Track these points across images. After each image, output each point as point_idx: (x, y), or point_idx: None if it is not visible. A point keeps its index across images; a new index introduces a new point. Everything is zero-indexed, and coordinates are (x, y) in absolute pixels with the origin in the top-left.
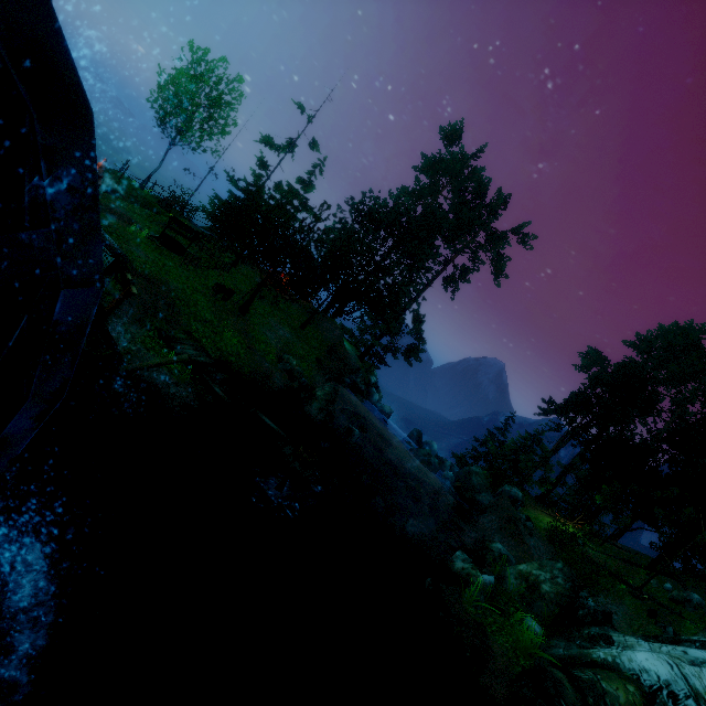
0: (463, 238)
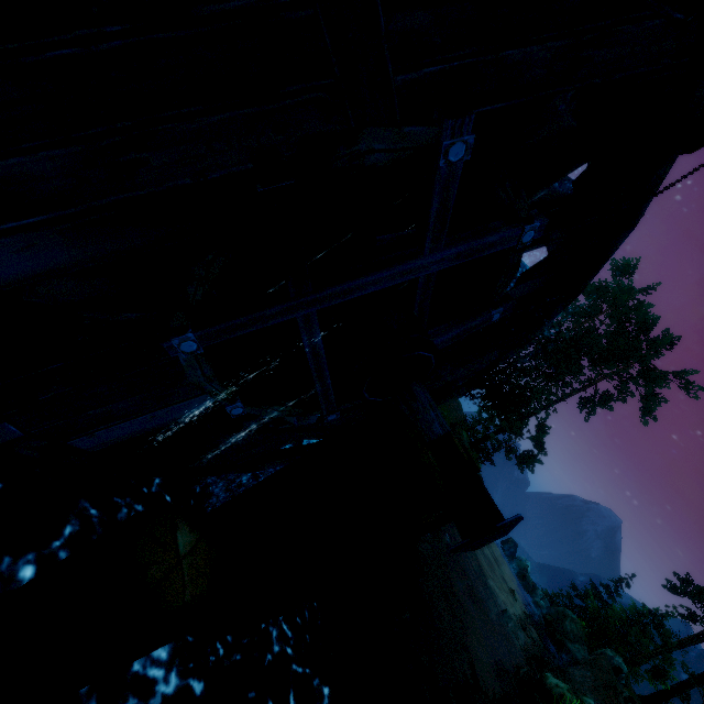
0: (614, 365)
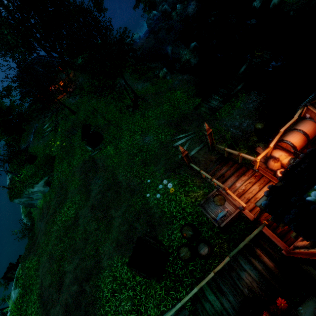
0: None
